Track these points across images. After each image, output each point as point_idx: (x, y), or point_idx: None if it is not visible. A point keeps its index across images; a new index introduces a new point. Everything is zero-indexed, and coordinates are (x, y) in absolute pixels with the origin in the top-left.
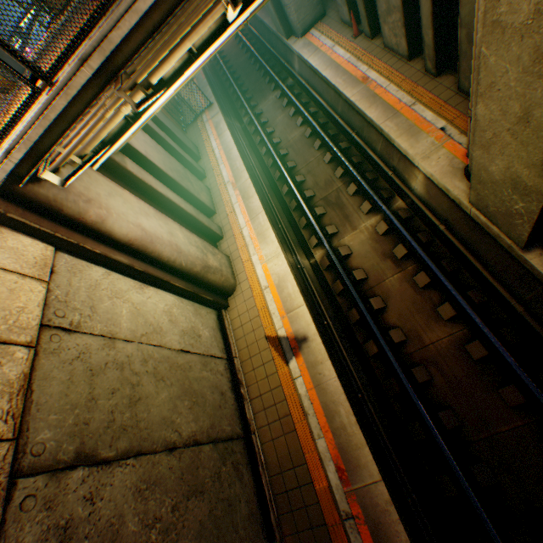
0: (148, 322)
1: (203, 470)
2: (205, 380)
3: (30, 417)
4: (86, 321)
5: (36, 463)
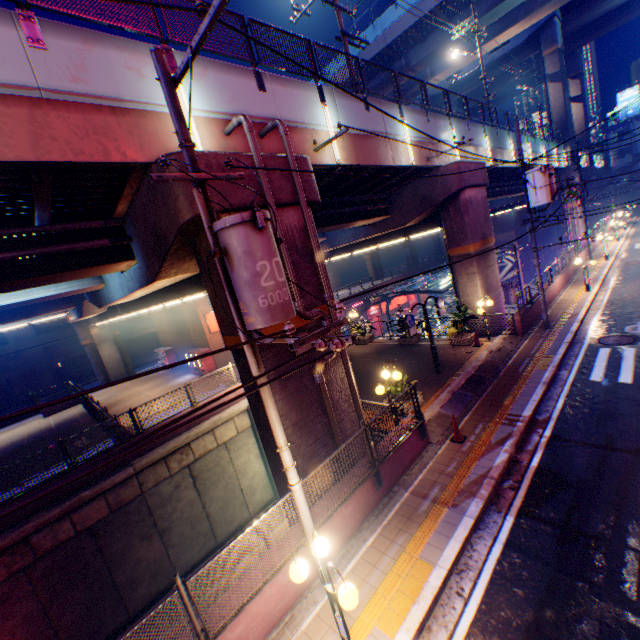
0: (245, 468)
1: (200, 524)
2: (235, 508)
3: (202, 458)
4: (233, 450)
5: (192, 467)
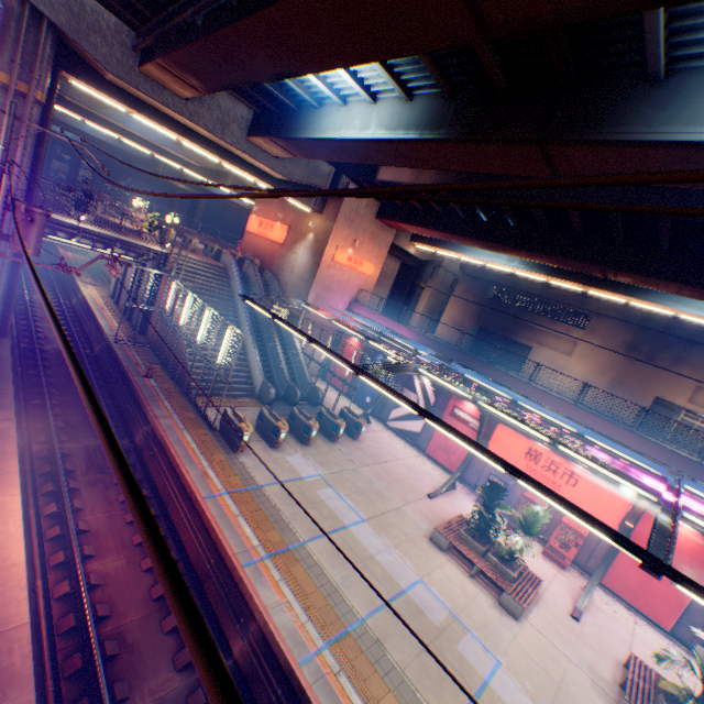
0: None
1: None
2: None
3: None
4: None
5: None
